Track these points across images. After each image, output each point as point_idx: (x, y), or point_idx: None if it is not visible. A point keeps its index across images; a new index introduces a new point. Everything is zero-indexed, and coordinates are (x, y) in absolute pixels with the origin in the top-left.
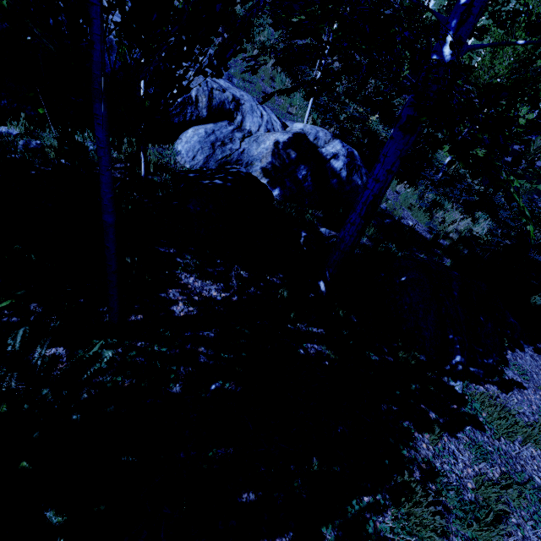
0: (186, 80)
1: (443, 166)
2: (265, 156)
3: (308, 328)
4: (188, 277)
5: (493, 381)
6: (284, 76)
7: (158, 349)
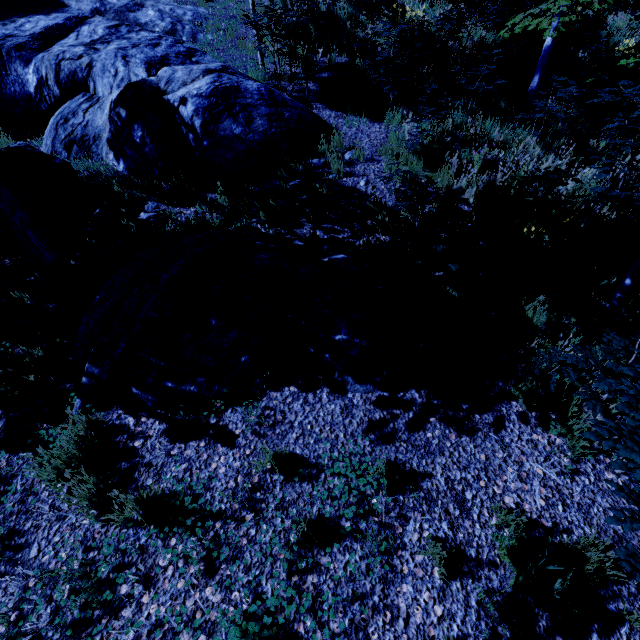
0: (40, 60)
1: (539, 60)
2: (106, 124)
3: None
4: None
5: (171, 418)
6: (289, 2)
7: None
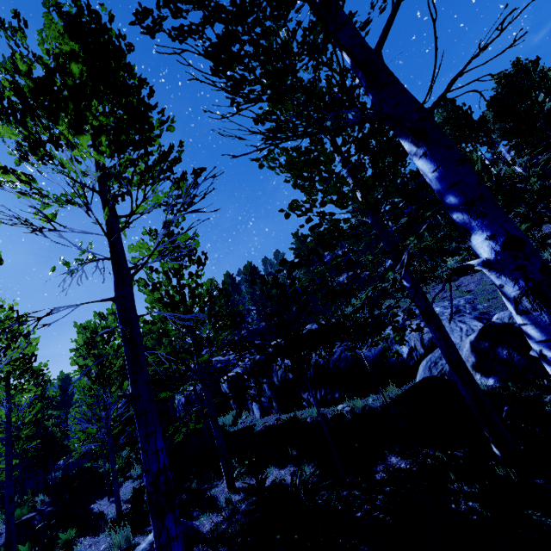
0: (408, 339)
1: None
2: (468, 356)
3: (471, 489)
4: (391, 458)
5: None
6: None
7: (359, 495)
